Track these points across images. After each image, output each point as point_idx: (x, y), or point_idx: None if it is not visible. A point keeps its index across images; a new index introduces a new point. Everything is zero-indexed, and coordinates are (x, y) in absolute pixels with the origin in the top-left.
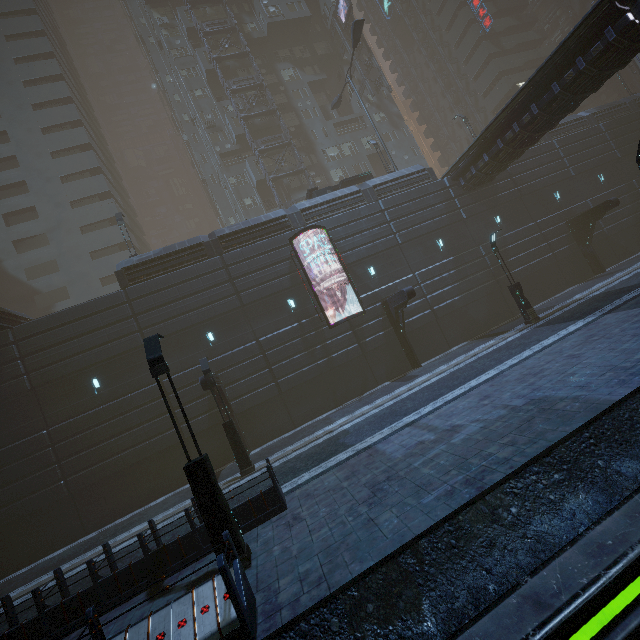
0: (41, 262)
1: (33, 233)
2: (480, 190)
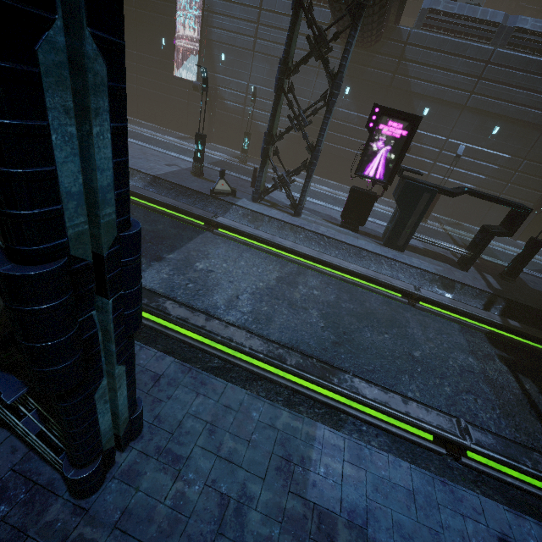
0: None
1: None
2: (356, 50)
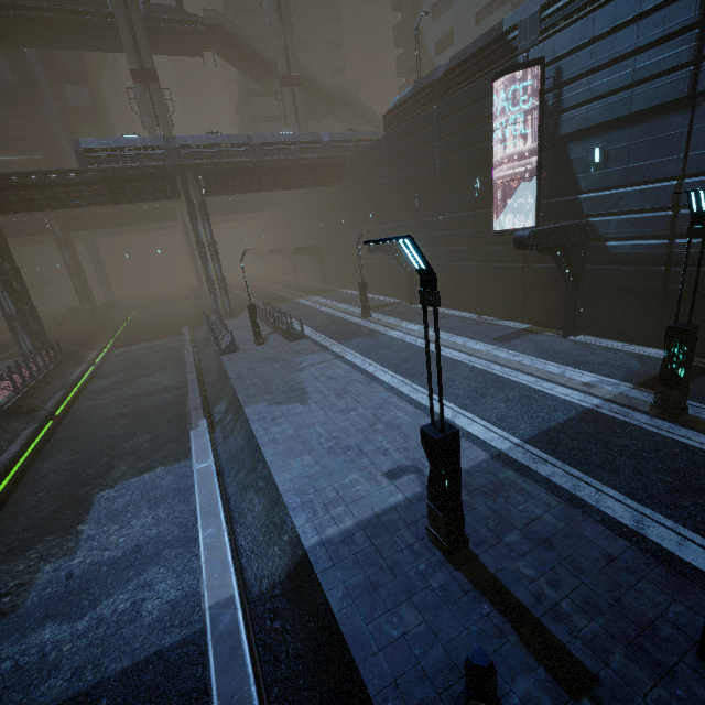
0: (444, 33)
1: None
2: None
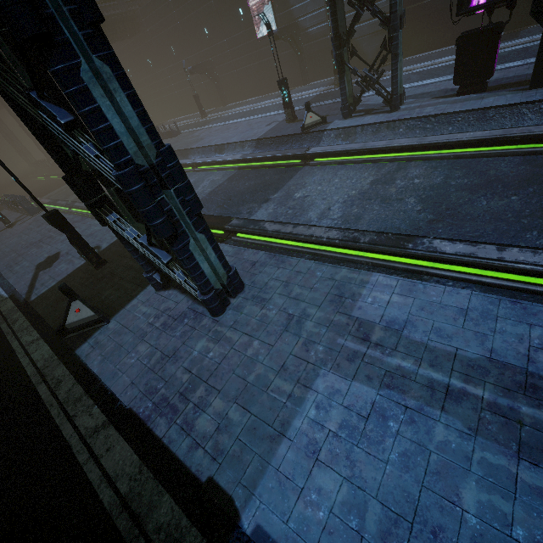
0: None
1: None
2: None
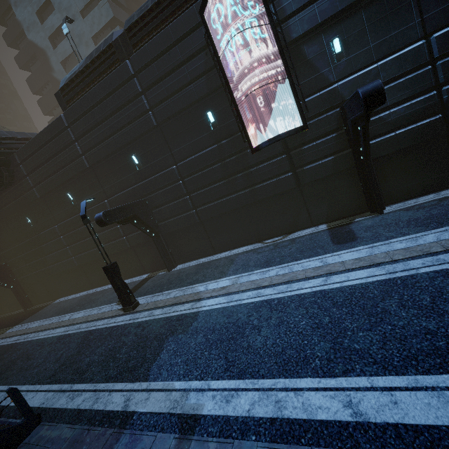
0: None
1: (68, 52)
2: None
